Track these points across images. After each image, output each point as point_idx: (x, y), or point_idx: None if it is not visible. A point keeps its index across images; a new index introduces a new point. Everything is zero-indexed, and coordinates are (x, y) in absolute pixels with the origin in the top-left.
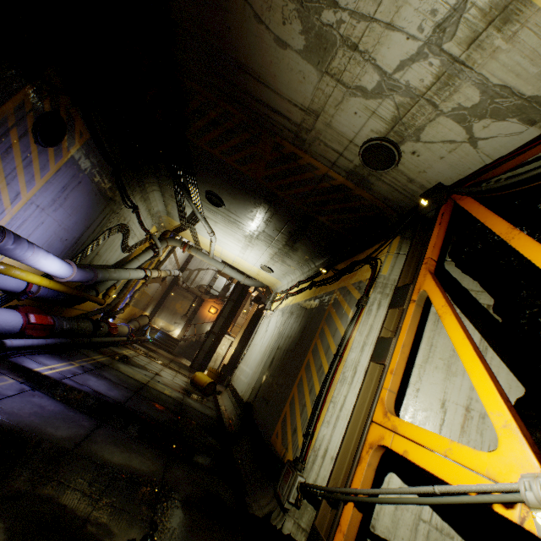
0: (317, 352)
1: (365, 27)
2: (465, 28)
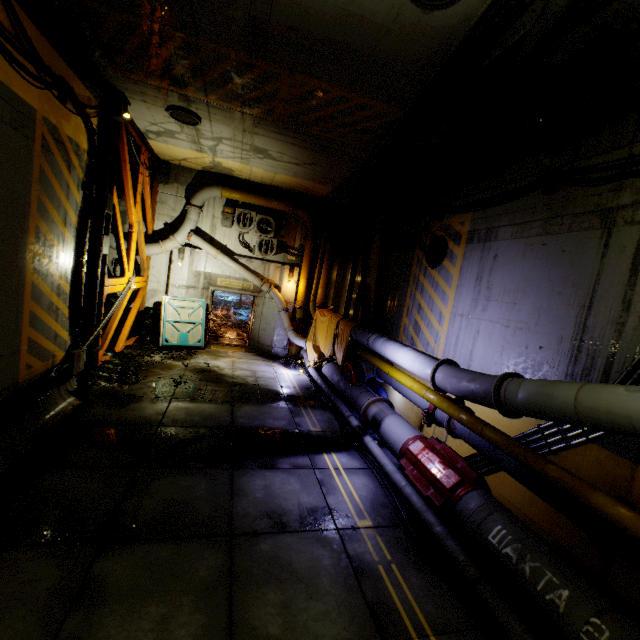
0: (50, 245)
1: (243, 153)
2: (207, 150)
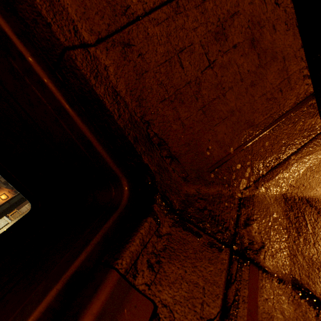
0: None
1: None
2: None
